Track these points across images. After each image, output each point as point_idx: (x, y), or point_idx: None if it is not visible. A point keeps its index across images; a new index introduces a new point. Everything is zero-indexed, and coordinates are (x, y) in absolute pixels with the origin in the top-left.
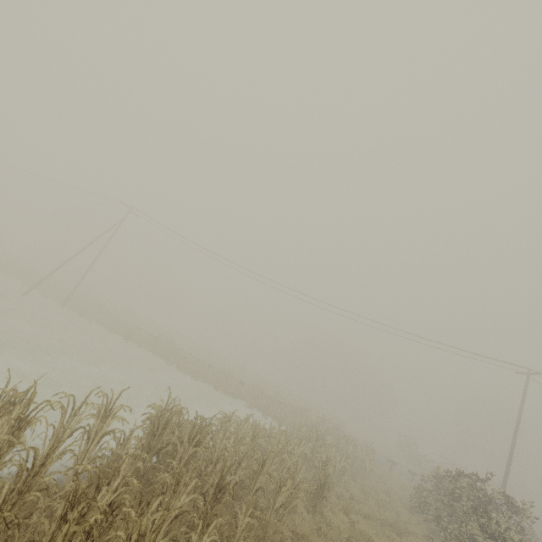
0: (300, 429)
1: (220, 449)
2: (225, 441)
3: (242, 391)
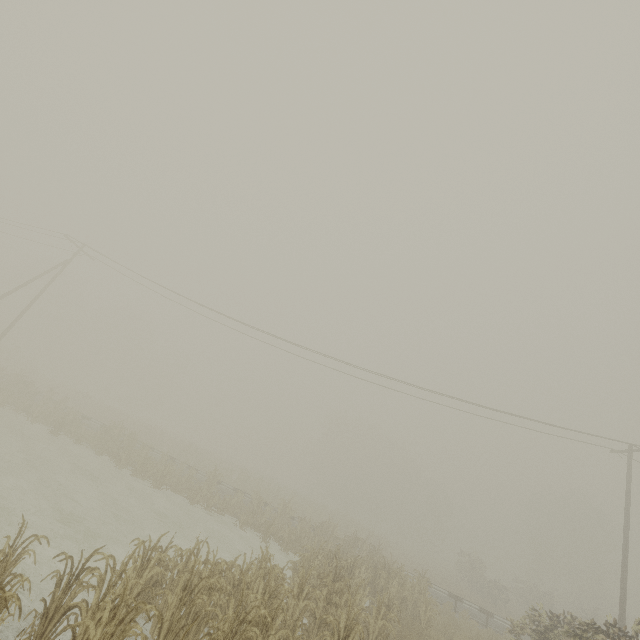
0: (312, 560)
1: (85, 636)
2: (99, 615)
3: (234, 503)
